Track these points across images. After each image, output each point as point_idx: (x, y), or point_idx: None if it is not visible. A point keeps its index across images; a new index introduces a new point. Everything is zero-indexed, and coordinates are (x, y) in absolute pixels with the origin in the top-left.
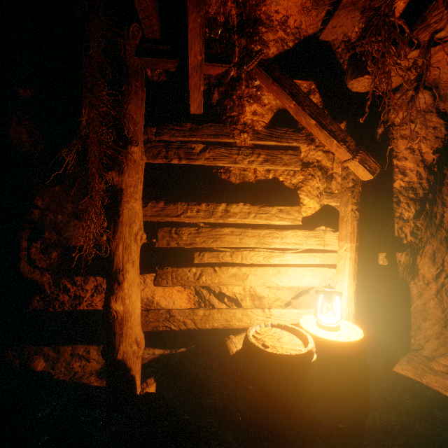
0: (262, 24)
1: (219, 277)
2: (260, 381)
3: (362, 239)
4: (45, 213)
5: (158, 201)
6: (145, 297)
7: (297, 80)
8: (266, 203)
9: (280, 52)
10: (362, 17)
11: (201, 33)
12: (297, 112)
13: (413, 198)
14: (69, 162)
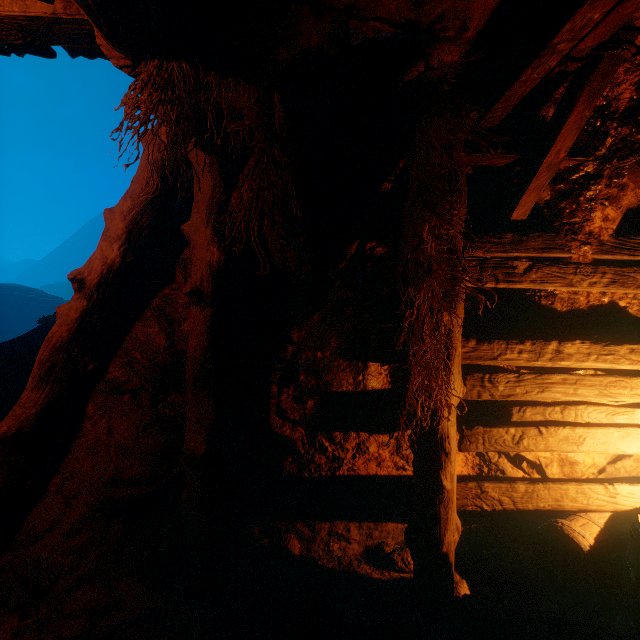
0: None
1: (545, 441)
2: None
3: None
4: (299, 349)
5: (467, 338)
6: None
7: None
8: (597, 336)
9: None
10: None
11: (581, 126)
12: None
13: None
14: (421, 306)
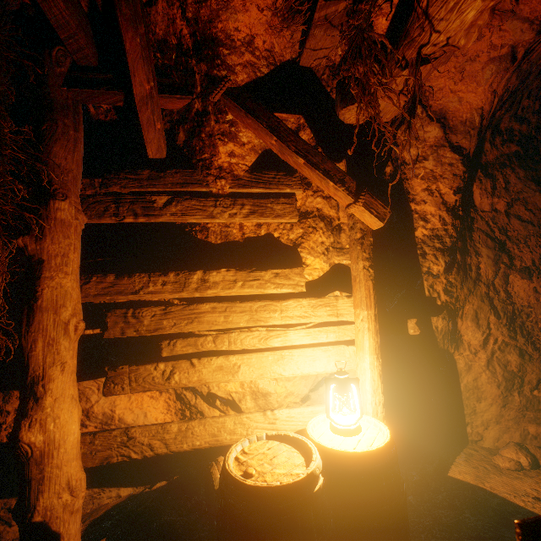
0: (222, 45)
1: (199, 373)
2: (239, 535)
3: (387, 304)
4: None
5: (106, 274)
6: (100, 413)
7: (281, 113)
8: (260, 267)
9: (252, 80)
10: (344, 38)
11: (145, 55)
12: (281, 149)
13: (440, 248)
14: None
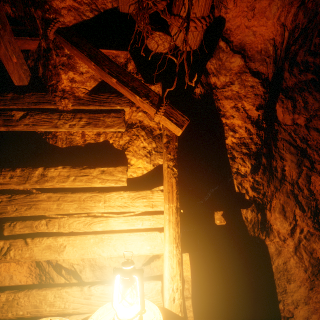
0: None
1: (31, 250)
2: None
3: (202, 197)
4: None
5: None
6: None
7: (111, 50)
8: (98, 165)
9: (79, 22)
10: None
11: None
12: (100, 72)
13: (247, 153)
14: None
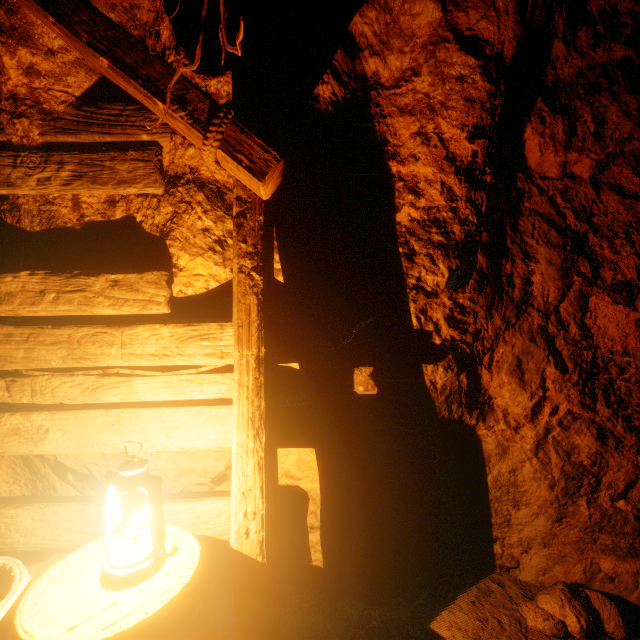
0: None
1: None
2: None
3: (337, 339)
4: None
5: None
6: None
7: None
8: (116, 271)
9: None
10: None
11: None
12: (72, 43)
13: (441, 243)
14: None
